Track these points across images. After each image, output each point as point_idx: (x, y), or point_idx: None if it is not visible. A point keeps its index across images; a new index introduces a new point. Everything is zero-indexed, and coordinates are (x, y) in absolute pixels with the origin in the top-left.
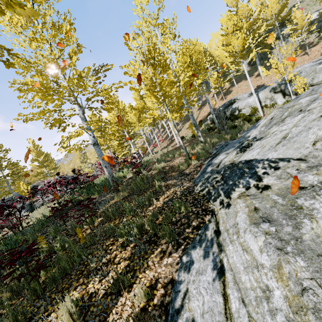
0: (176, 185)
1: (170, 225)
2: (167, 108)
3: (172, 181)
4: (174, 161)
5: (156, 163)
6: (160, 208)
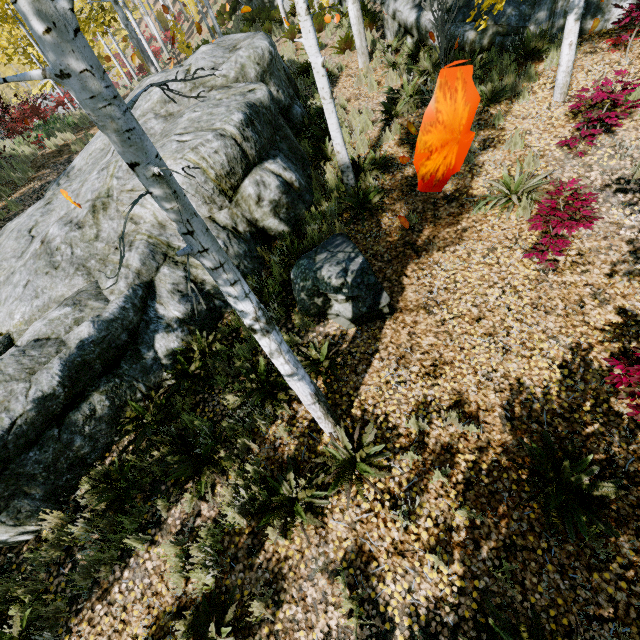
0: (39, 179)
1: (0, 221)
2: (27, 34)
3: (43, 172)
4: (92, 129)
5: (58, 133)
6: (7, 205)
